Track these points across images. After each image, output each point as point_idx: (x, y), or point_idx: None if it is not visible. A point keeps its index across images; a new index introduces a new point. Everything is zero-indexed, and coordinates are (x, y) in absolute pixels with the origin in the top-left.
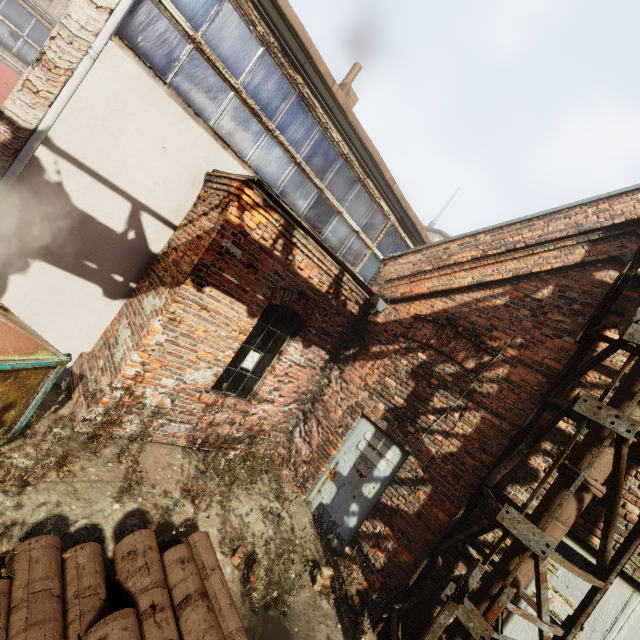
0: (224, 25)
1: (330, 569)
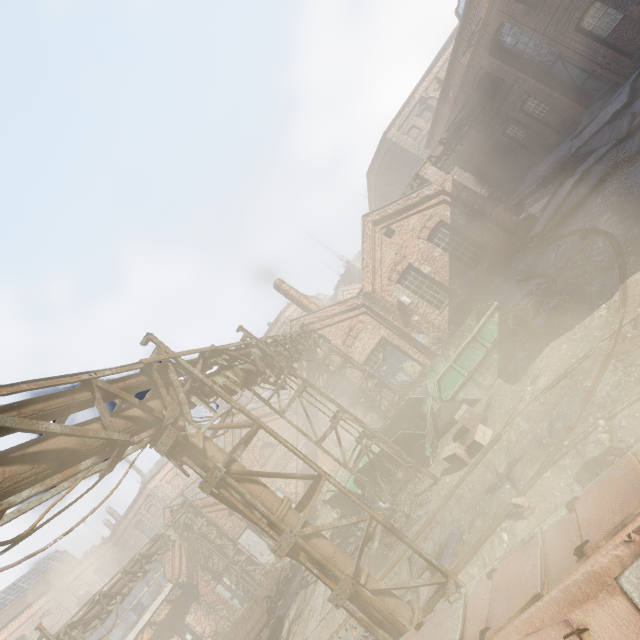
0: None
1: (245, 603)
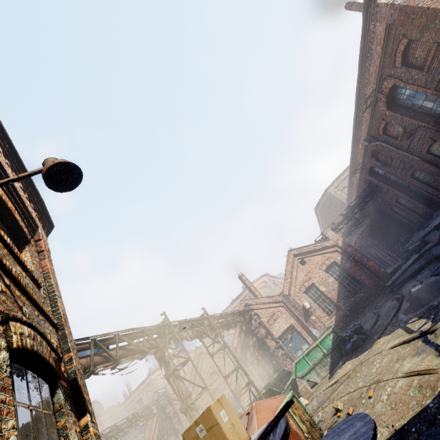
0: None
1: None
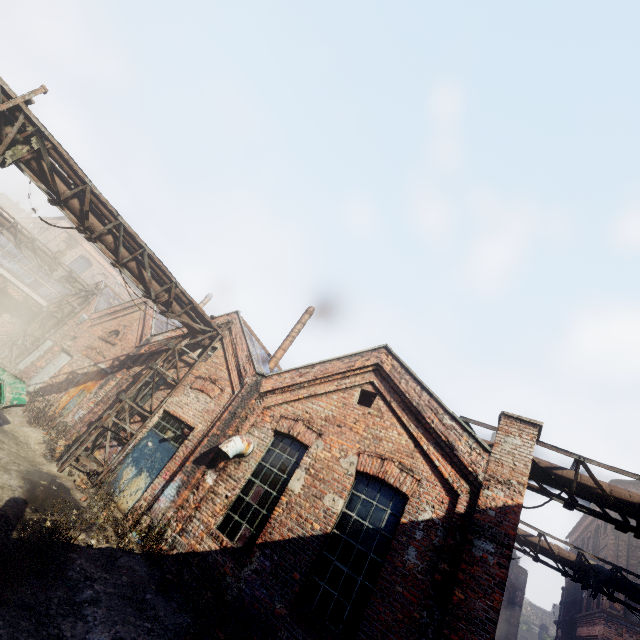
0: (1, 239)
1: None
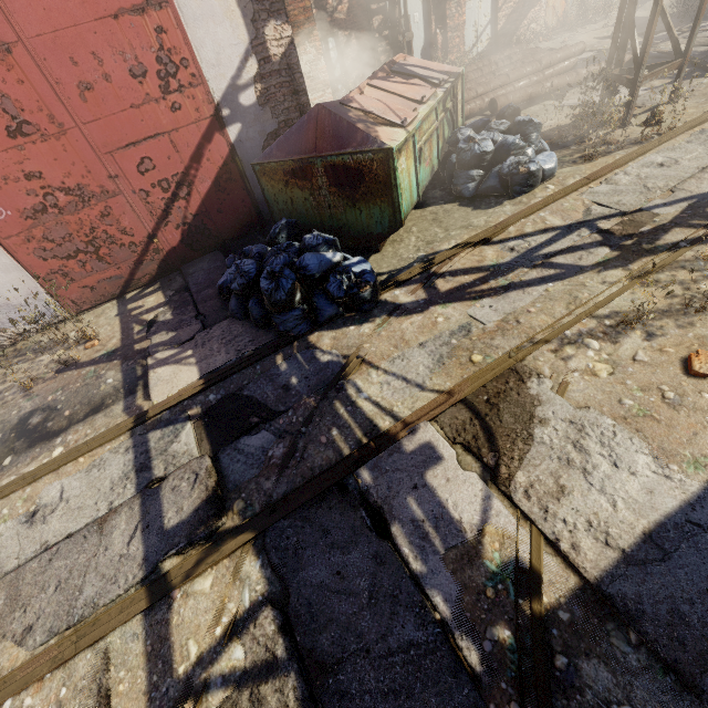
0: None
1: None
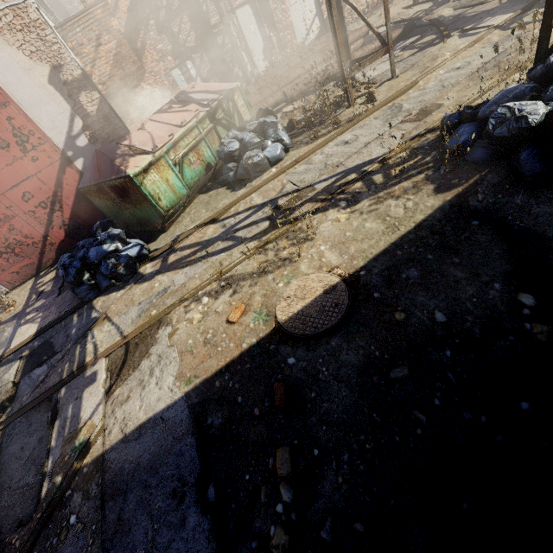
0: None
1: None
